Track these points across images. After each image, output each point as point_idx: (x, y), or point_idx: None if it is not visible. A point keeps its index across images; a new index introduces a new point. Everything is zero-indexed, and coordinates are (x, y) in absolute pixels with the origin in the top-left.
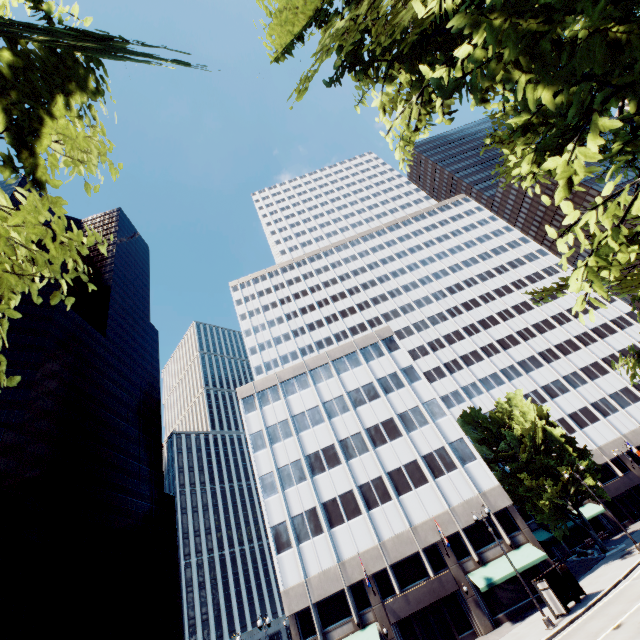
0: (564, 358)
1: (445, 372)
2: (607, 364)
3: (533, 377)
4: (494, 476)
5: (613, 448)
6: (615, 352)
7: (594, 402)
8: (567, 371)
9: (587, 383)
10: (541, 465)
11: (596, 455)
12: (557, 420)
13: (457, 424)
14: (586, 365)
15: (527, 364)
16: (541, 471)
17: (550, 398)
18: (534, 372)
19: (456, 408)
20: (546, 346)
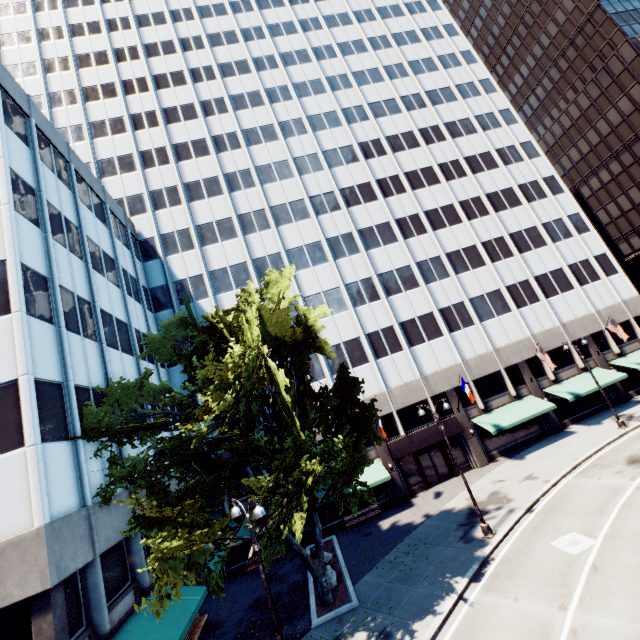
0: (431, 233)
1: (237, 230)
2: (487, 252)
3: (374, 257)
4: (40, 502)
5: (443, 380)
6: (506, 235)
7: (446, 307)
8: (428, 254)
9: (448, 277)
10: (246, 444)
11: (416, 388)
12: (382, 329)
13: (21, 340)
14: (458, 249)
15: (374, 235)
16: (250, 452)
17: (386, 294)
18: (379, 249)
19: (232, 293)
20: (413, 210)
